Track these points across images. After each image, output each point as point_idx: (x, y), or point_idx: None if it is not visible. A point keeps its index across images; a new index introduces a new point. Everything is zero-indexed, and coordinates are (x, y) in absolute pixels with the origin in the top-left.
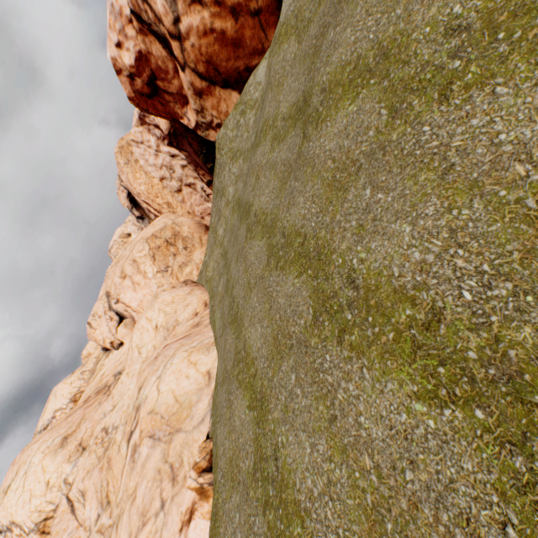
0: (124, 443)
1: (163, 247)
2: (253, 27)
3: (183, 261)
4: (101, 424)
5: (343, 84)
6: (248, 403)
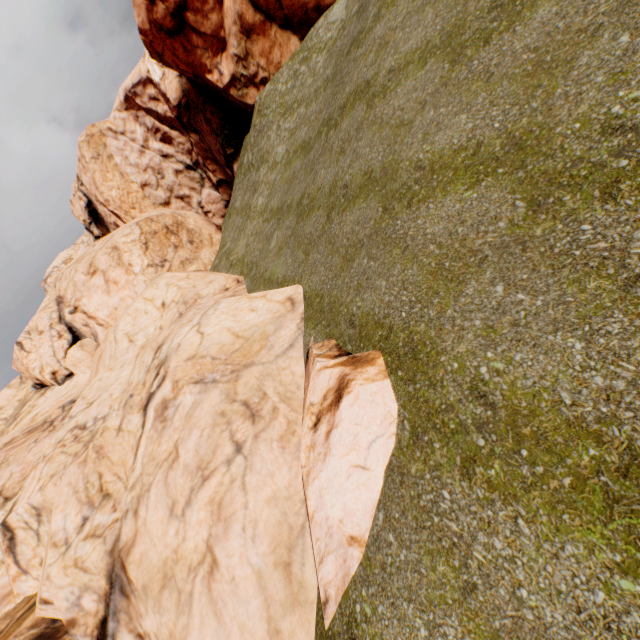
0: (134, 415)
1: (161, 234)
2: None
3: (187, 256)
4: (66, 427)
5: None
6: (467, 186)
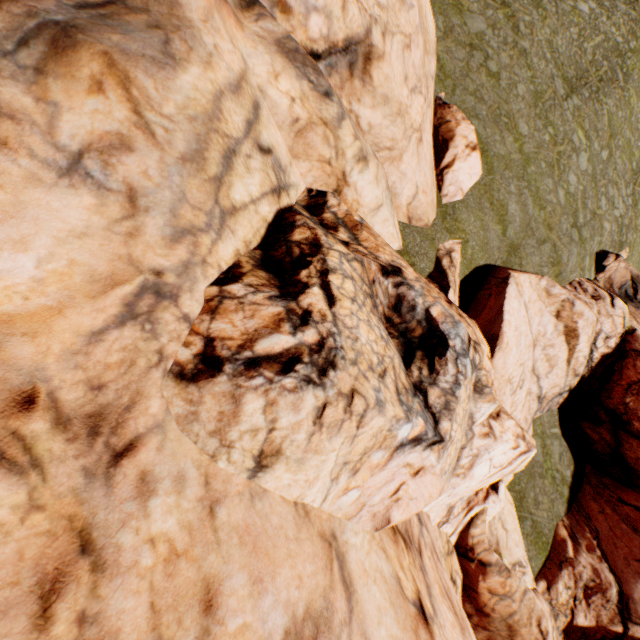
0: None
1: None
2: None
3: None
4: None
5: (582, 124)
6: (518, 149)
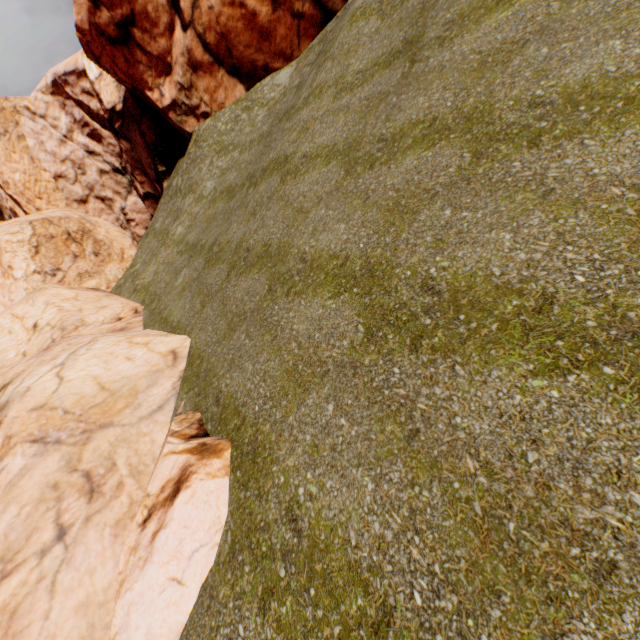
0: None
1: (59, 239)
2: (290, 27)
3: (88, 268)
4: None
5: (486, 7)
6: (331, 294)
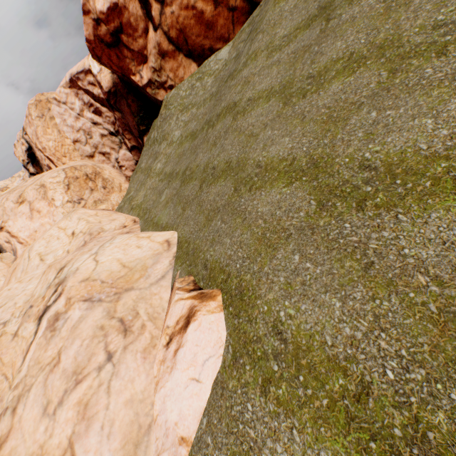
0: (30, 324)
1: (81, 179)
2: (227, 18)
3: (100, 197)
4: None
5: None
6: (285, 184)
